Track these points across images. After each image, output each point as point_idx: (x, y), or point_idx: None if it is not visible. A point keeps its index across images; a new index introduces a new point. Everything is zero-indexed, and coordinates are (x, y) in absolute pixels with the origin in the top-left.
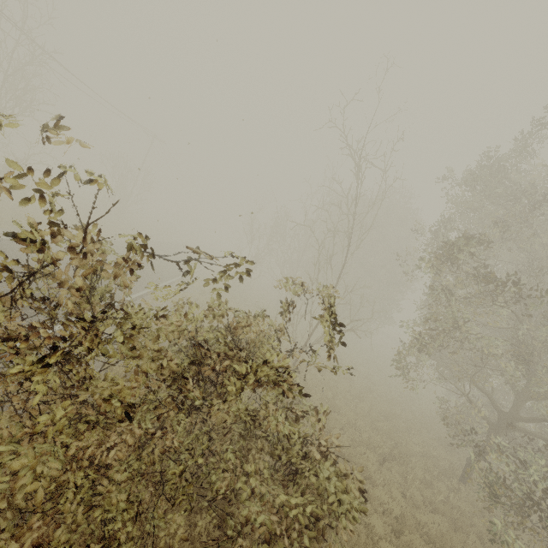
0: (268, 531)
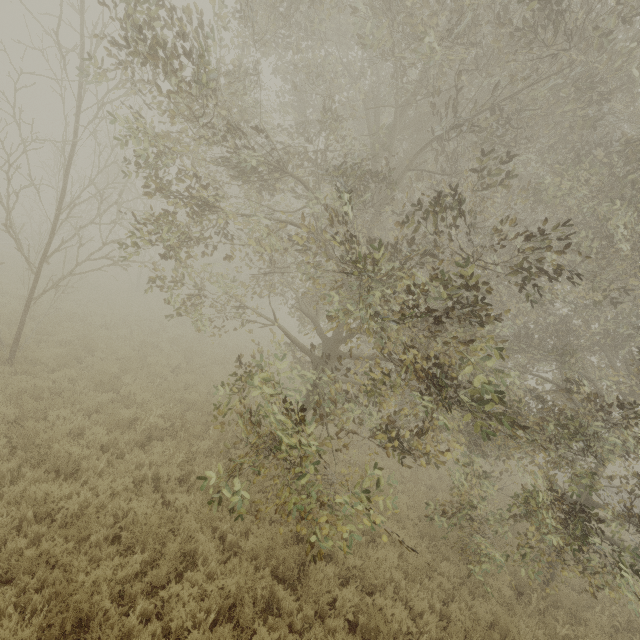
0: None
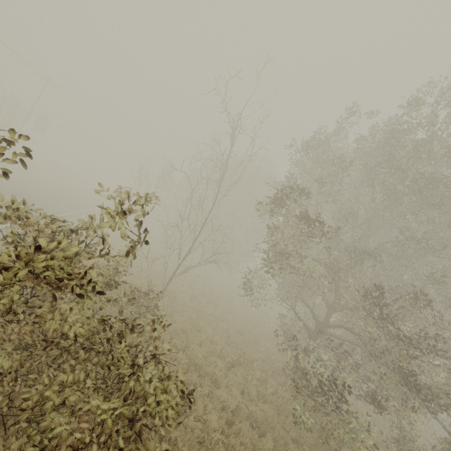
0: (80, 441)
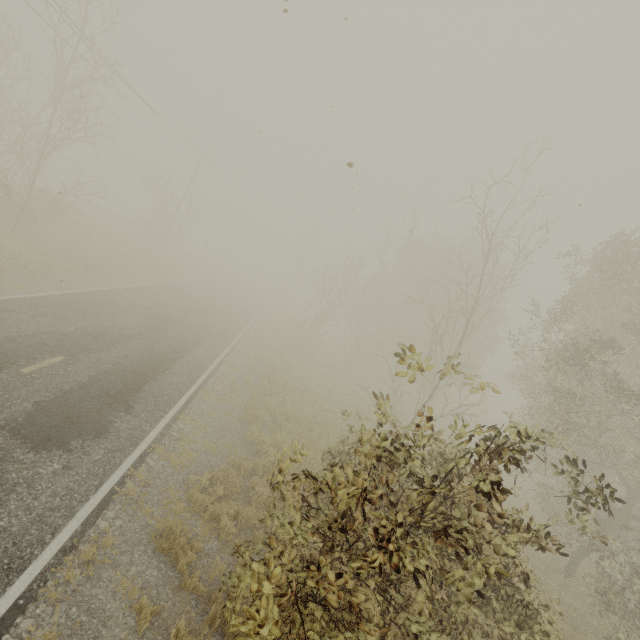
0: None
